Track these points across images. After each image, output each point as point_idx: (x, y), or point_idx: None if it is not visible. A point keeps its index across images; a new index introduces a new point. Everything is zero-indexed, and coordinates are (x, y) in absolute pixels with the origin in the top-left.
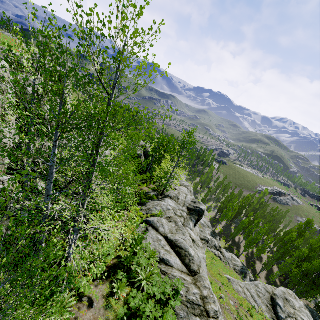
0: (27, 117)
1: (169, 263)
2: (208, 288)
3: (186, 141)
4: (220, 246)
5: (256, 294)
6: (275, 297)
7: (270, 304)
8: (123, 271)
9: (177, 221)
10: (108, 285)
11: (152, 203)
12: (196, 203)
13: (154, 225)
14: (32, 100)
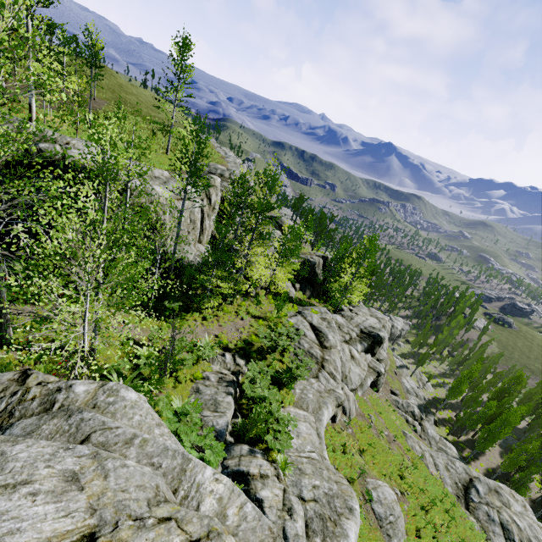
0: (223, 212)
1: (304, 334)
2: (333, 359)
3: (368, 249)
4: (421, 417)
5: (444, 466)
6: (474, 479)
7: (464, 485)
8: (266, 322)
9: (331, 322)
10: (254, 319)
11: (312, 307)
12: (374, 328)
13: (304, 315)
14: (235, 199)
